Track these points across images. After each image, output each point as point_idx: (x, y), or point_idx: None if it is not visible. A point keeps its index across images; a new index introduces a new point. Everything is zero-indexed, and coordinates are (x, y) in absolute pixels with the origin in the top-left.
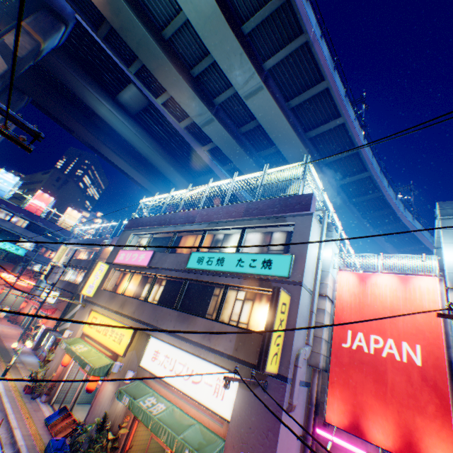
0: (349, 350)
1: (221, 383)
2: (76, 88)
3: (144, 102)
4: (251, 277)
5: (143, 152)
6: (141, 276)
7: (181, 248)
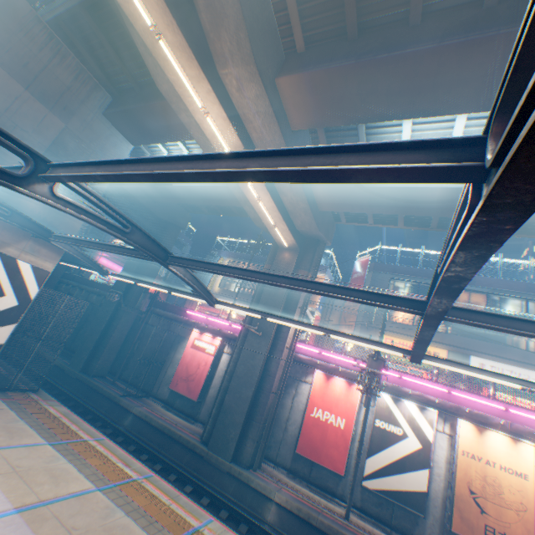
0: None
1: None
2: None
3: None
4: None
5: None
6: None
7: (456, 299)
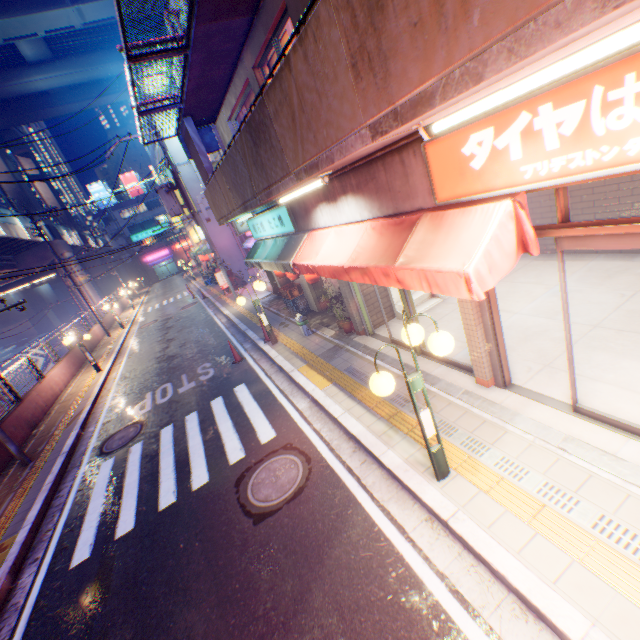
0: None
1: None
2: (12, 93)
3: (40, 41)
4: None
5: (104, 77)
6: None
7: None
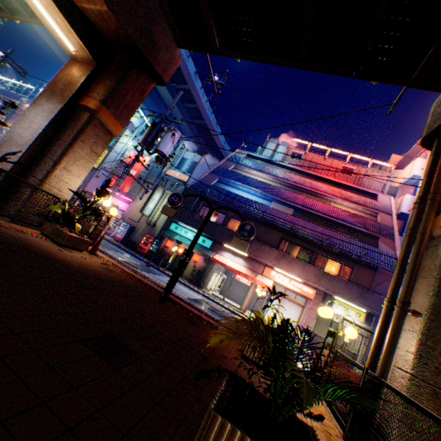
0: None
1: None
2: None
3: None
4: None
5: None
6: None
7: None
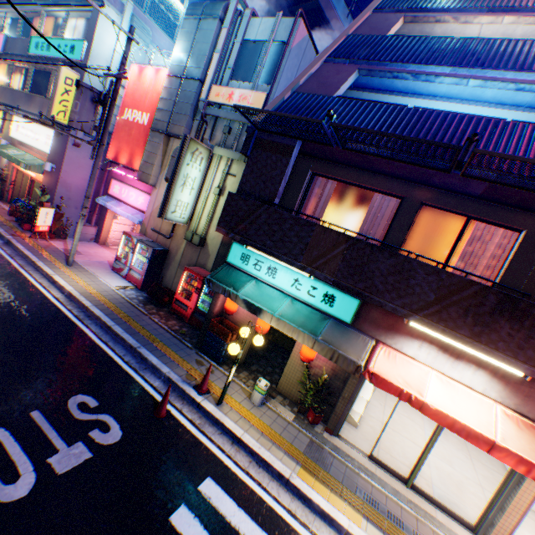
0: (124, 121)
1: (49, 138)
2: None
3: None
4: (66, 62)
5: None
6: (7, 67)
7: (34, 36)
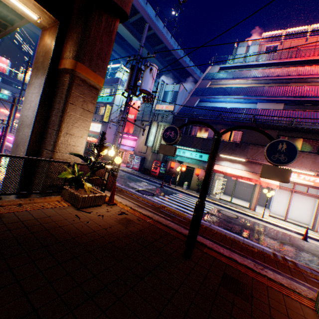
0: None
1: (98, 127)
2: None
3: None
4: (105, 103)
5: None
6: None
7: None
